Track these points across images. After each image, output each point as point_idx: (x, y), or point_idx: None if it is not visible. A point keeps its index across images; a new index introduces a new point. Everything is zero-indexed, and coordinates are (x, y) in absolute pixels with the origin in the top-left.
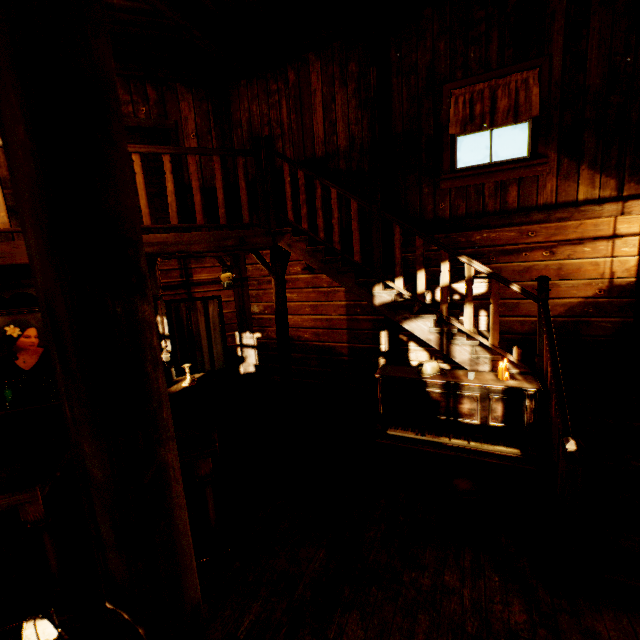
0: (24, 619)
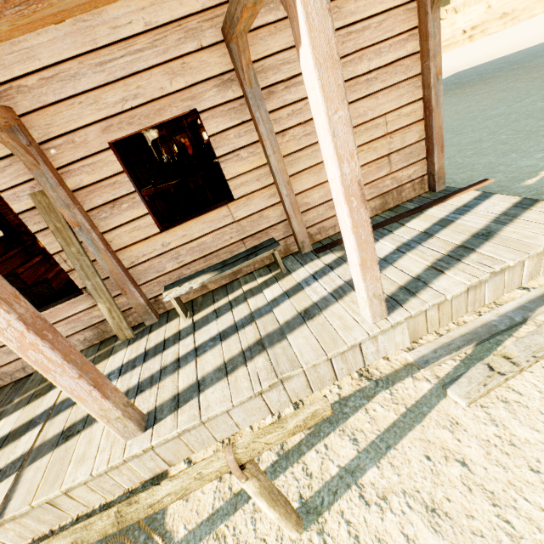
0: (180, 217)
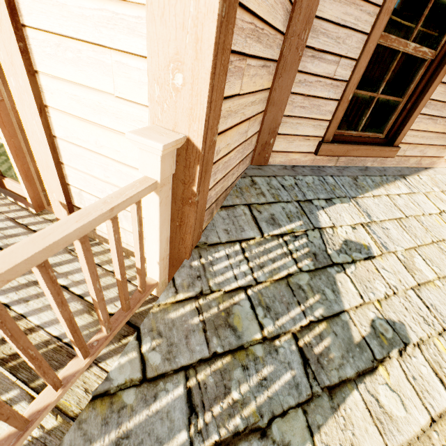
0: None
